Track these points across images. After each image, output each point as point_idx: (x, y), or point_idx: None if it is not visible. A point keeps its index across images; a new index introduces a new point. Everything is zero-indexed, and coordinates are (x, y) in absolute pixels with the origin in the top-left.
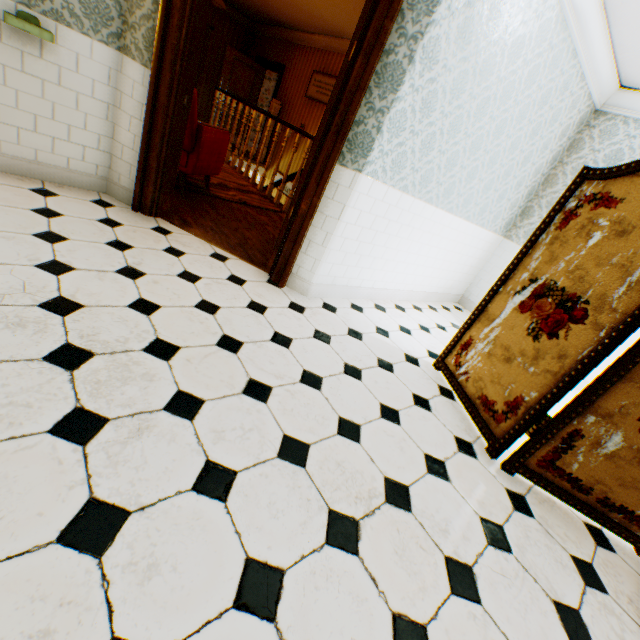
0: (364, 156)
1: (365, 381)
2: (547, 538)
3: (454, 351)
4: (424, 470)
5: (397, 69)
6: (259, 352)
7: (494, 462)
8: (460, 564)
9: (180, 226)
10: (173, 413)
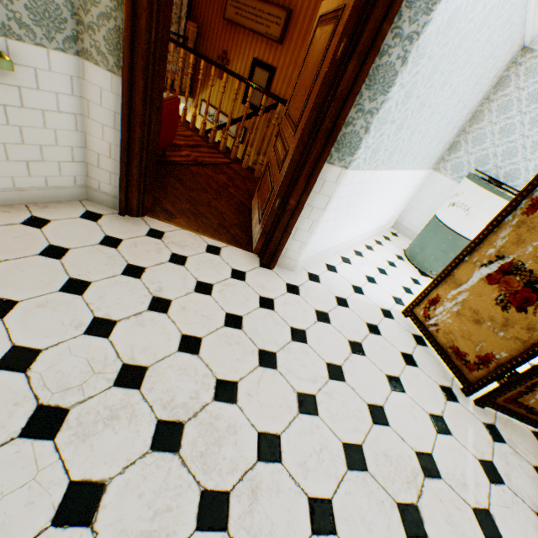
0: (351, 154)
1: (368, 355)
2: (517, 458)
3: (422, 304)
4: (434, 431)
5: (389, 70)
6: (290, 358)
7: (469, 400)
8: (482, 510)
9: (166, 220)
10: (266, 461)
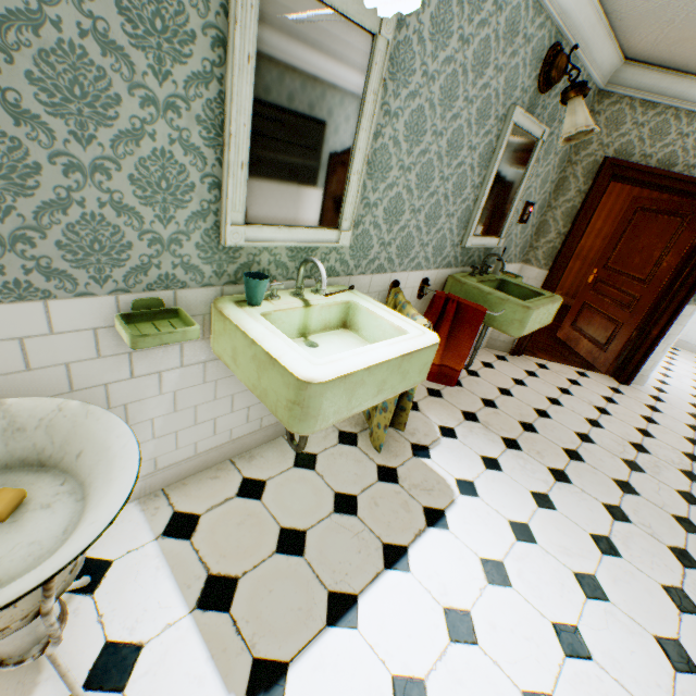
0: None
1: None
2: None
3: None
4: None
5: None
6: None
7: None
8: None
9: (533, 356)
10: None
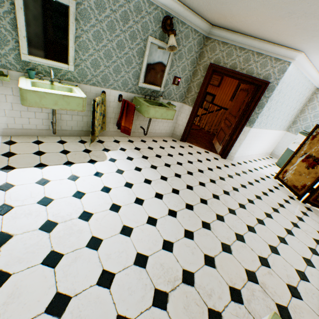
0: (252, 124)
1: (260, 183)
2: (316, 215)
3: (281, 173)
4: (284, 202)
5: (262, 104)
6: (236, 178)
7: (299, 201)
8: (298, 217)
9: (191, 143)
10: (235, 190)
